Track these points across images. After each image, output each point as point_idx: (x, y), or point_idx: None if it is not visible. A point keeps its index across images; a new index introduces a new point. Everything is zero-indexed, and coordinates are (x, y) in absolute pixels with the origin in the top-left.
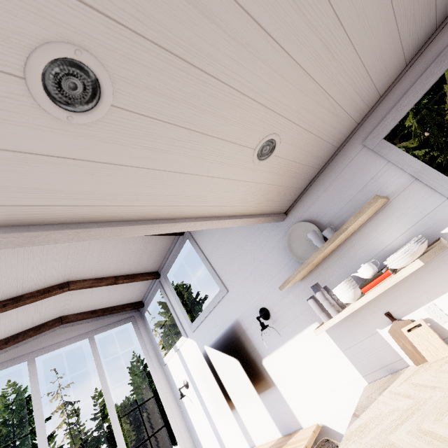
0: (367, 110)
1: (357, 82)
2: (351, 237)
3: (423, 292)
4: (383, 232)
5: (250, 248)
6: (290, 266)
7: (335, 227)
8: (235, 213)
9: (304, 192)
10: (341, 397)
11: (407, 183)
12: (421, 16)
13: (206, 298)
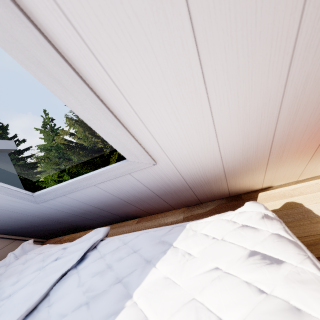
0: None
1: None
2: None
3: None
4: None
5: None
6: None
7: None
8: None
9: None
10: None
11: None
12: None
13: (23, 141)
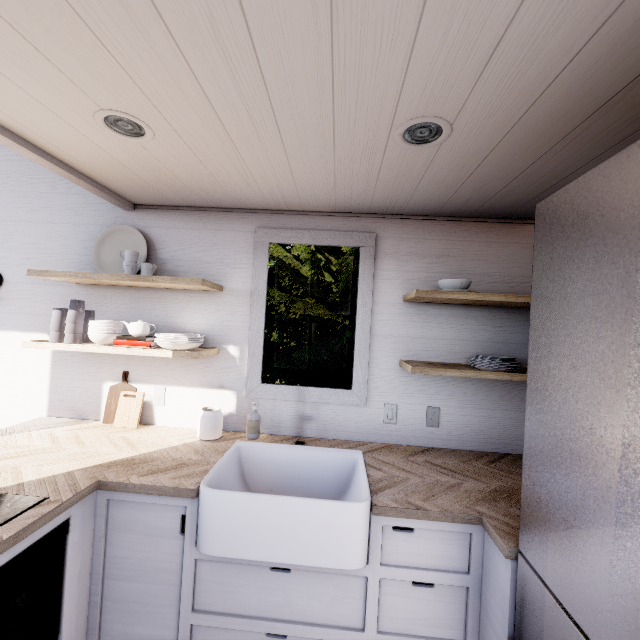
0: (286, 207)
1: (281, 179)
2: (166, 291)
3: (167, 376)
4: (192, 311)
5: (54, 193)
6: (83, 261)
7: (164, 270)
8: (30, 138)
9: (175, 209)
10: (7, 415)
11: (245, 293)
12: (359, 194)
13: None
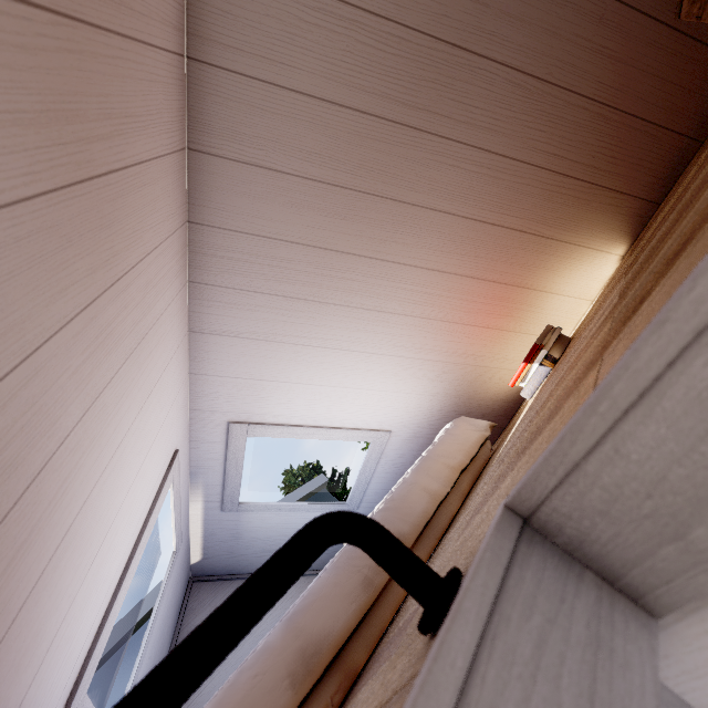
0: None
1: None
2: None
3: None
4: None
5: None
6: None
7: None
8: None
9: None
10: None
11: None
12: None
13: (347, 472)
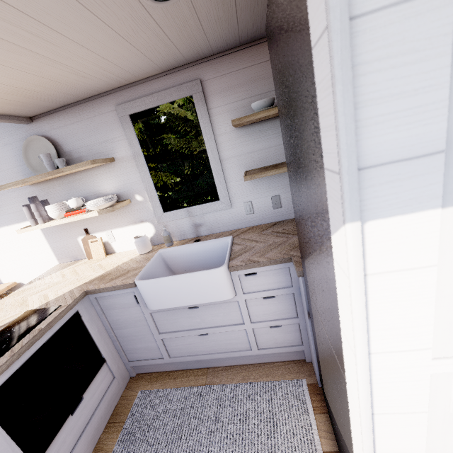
0: (127, 82)
1: (102, 65)
2: (82, 172)
3: (109, 224)
4: (103, 180)
5: None
6: (24, 169)
7: (73, 159)
8: None
9: (57, 111)
10: (40, 268)
11: (129, 157)
12: (167, 53)
13: None
